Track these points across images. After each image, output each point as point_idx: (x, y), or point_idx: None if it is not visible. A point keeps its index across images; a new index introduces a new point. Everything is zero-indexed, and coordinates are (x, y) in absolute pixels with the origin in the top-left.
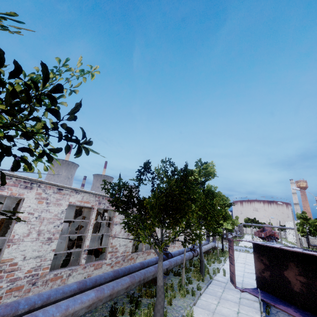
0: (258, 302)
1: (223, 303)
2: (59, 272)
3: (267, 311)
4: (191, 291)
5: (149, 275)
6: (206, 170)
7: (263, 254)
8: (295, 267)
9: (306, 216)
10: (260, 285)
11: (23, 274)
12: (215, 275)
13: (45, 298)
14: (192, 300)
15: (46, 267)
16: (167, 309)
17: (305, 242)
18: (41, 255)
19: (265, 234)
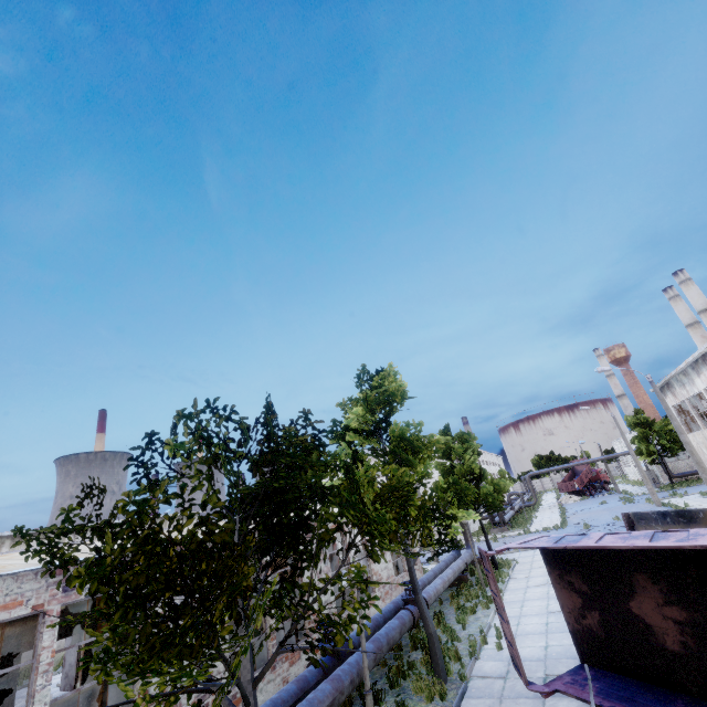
0: None
1: None
2: None
3: None
4: None
5: None
6: (380, 389)
7: (569, 568)
8: (652, 584)
9: (645, 419)
10: (587, 653)
11: None
12: (475, 658)
13: None
14: None
15: None
16: None
17: (663, 473)
18: None
19: (580, 481)
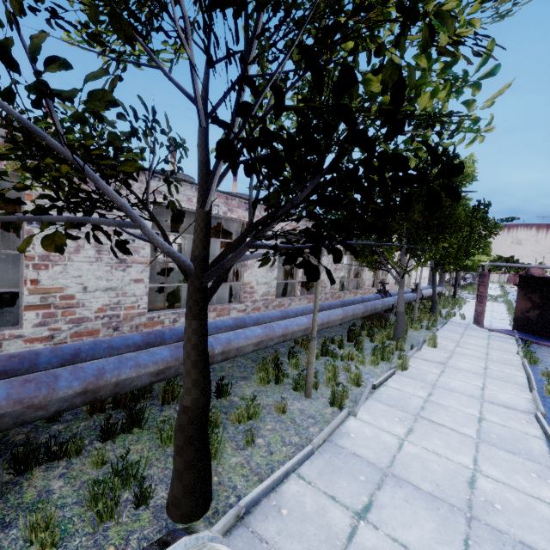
0: (514, 340)
1: (467, 337)
2: (282, 300)
3: (526, 345)
4: (427, 326)
5: (378, 307)
6: None
7: (534, 291)
8: None
9: None
10: (519, 326)
11: (258, 297)
12: (450, 318)
13: (301, 311)
14: (429, 333)
15: (272, 294)
16: (407, 334)
17: None
18: (268, 282)
19: None
